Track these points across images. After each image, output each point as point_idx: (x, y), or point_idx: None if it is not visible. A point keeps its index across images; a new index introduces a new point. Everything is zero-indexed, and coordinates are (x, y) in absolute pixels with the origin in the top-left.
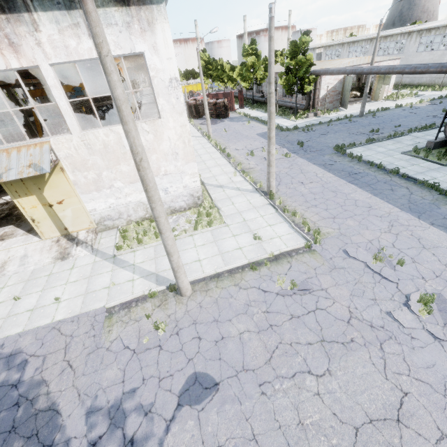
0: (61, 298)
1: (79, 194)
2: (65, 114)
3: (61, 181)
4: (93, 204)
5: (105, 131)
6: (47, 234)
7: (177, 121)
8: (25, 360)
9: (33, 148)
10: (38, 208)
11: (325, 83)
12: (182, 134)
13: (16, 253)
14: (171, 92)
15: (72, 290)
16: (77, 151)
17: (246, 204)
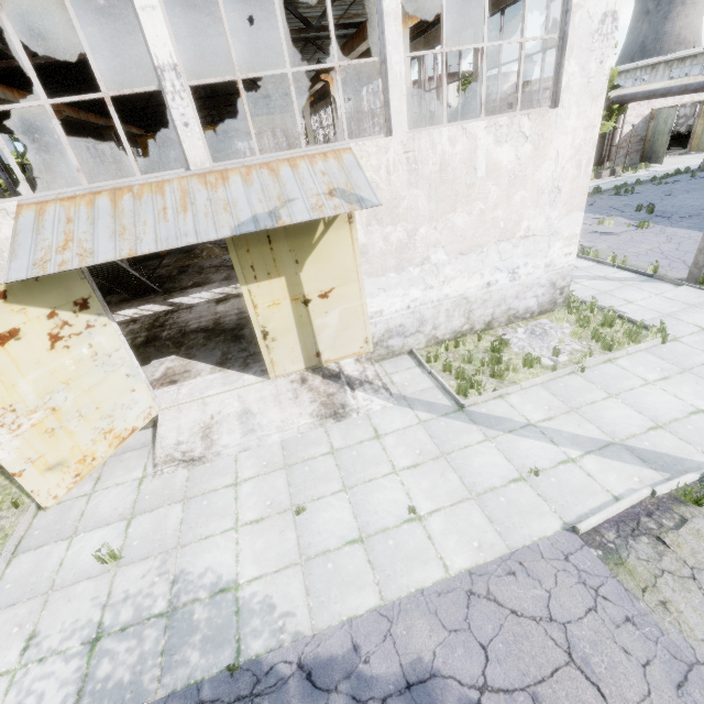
0: (417, 508)
1: (364, 277)
2: (392, 87)
3: (339, 247)
4: (380, 300)
5: (453, 132)
6: (281, 366)
7: (583, 115)
8: (472, 703)
9: (322, 160)
10: (282, 307)
11: (622, 122)
12: (581, 146)
13: (223, 406)
14: (595, 46)
15: (430, 488)
16: (388, 176)
17: (661, 300)
